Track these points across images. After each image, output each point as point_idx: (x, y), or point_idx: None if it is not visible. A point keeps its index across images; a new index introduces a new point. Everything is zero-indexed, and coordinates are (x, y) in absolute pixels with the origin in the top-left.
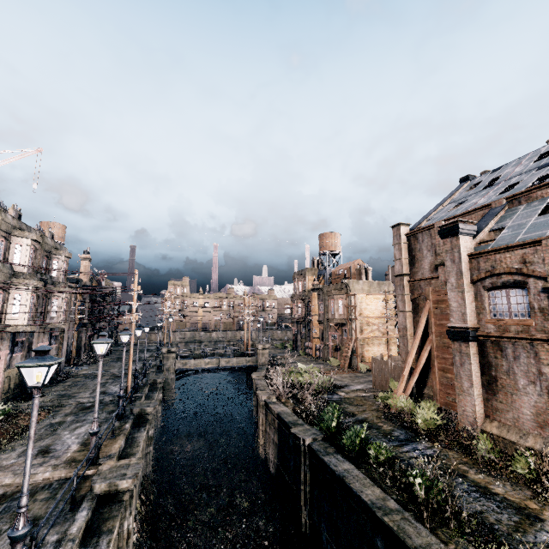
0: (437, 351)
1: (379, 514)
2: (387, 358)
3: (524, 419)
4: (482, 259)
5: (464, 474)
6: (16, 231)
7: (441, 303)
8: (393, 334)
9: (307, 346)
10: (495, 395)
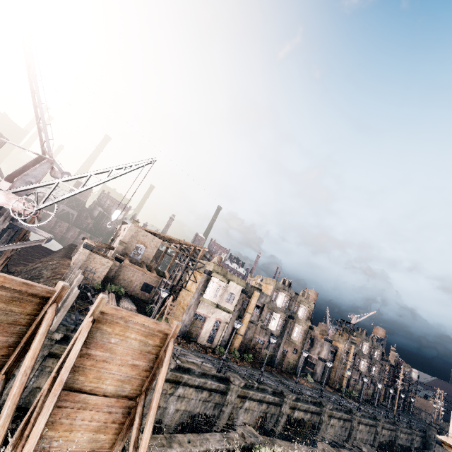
0: None
1: None
2: None
3: None
4: None
5: None
6: (365, 340)
7: None
8: None
9: None
10: None
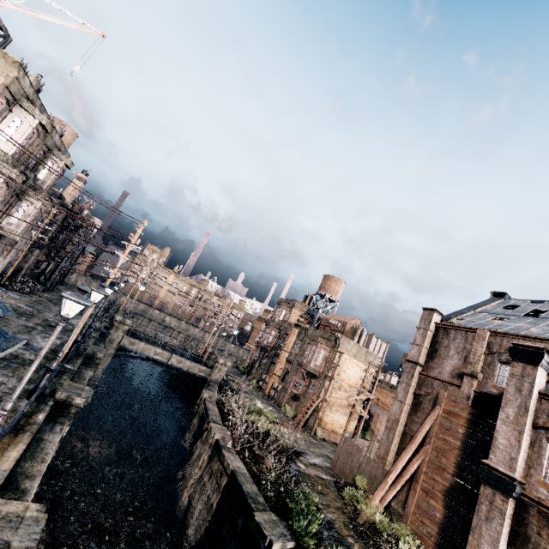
0: (428, 466)
1: None
2: (342, 432)
3: None
4: None
5: None
6: (26, 101)
7: (454, 416)
8: (358, 408)
9: (263, 378)
10: None
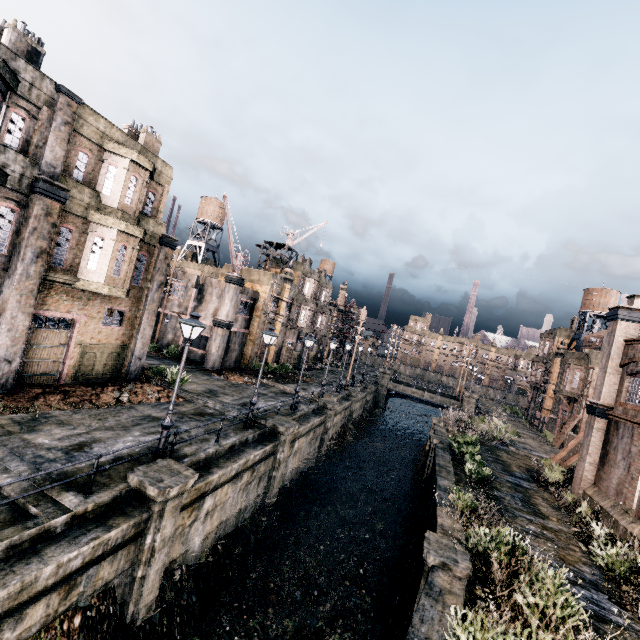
0: None
1: (436, 465)
2: None
3: (611, 487)
4: (631, 346)
5: (530, 497)
6: (308, 274)
7: None
8: None
9: (534, 415)
10: (603, 467)
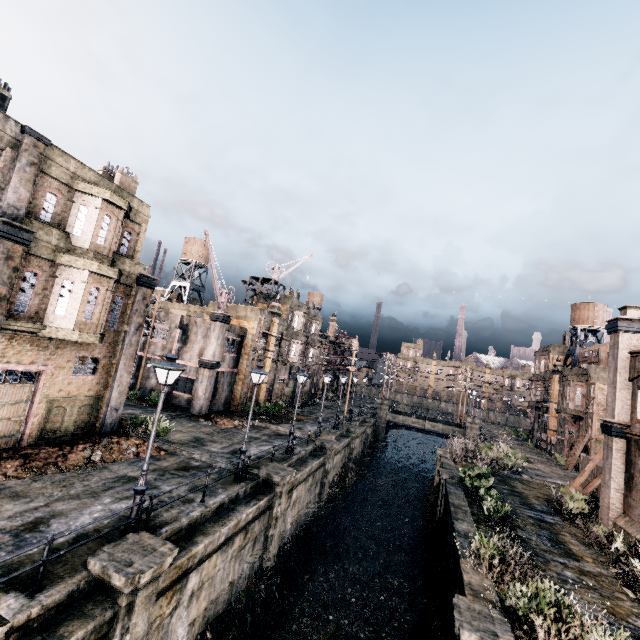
0: None
1: (450, 506)
2: None
3: None
4: (637, 358)
5: (557, 534)
6: (297, 307)
7: None
8: None
9: (539, 437)
10: (630, 492)
